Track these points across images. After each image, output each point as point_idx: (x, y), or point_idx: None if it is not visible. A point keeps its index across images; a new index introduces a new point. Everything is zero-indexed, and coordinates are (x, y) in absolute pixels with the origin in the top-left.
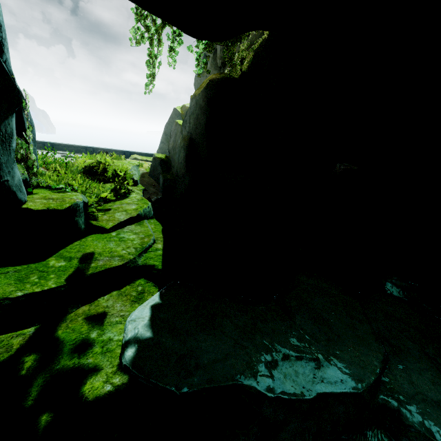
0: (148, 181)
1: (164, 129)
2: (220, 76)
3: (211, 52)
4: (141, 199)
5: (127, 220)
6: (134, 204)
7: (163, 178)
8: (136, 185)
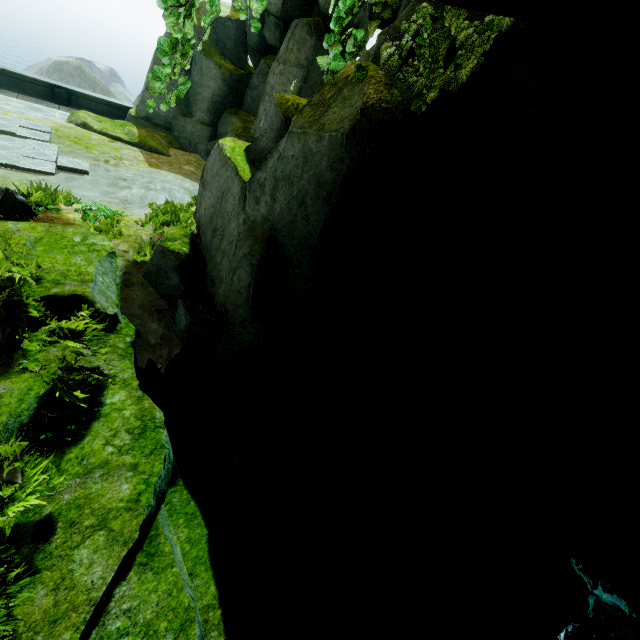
0: (143, 299)
1: (154, 55)
2: (391, 98)
3: (390, 10)
4: (141, 428)
5: (115, 576)
6: (126, 470)
7: (189, 320)
8: (112, 326)
